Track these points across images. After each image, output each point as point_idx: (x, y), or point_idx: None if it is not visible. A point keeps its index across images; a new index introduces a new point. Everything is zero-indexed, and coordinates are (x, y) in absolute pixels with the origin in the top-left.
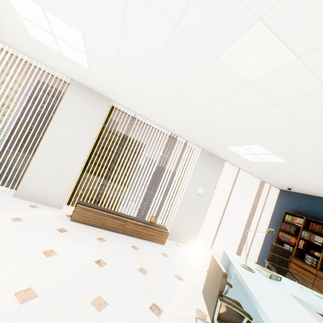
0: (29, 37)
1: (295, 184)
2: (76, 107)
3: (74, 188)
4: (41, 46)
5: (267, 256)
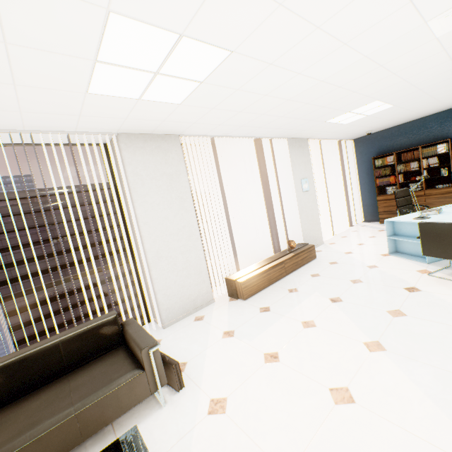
0: (77, 95)
1: (379, 125)
2: (149, 173)
3: None
4: (96, 101)
5: (372, 209)
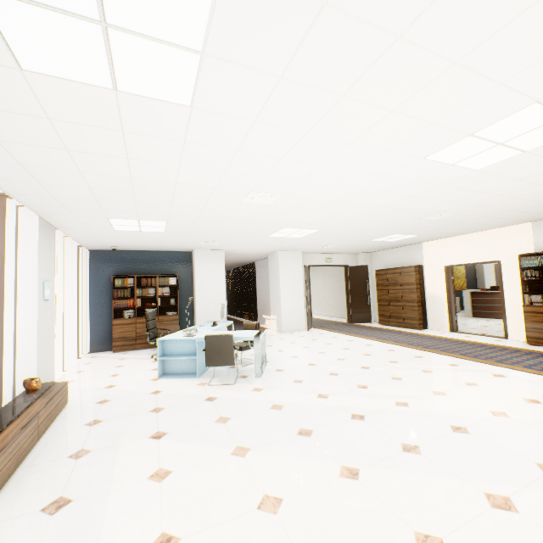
0: None
1: (131, 244)
2: None
3: None
4: None
5: (102, 335)
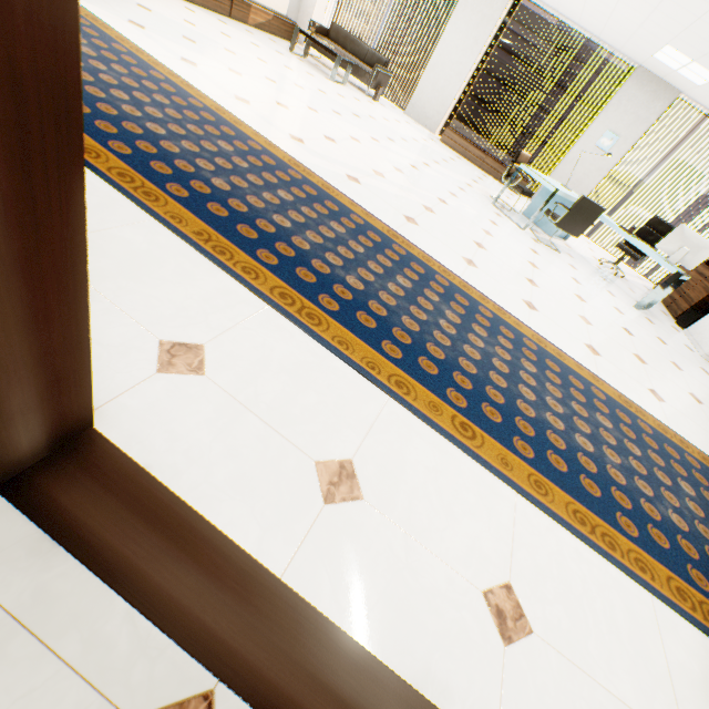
0: None
1: None
2: (473, 5)
3: (450, 117)
4: None
5: None
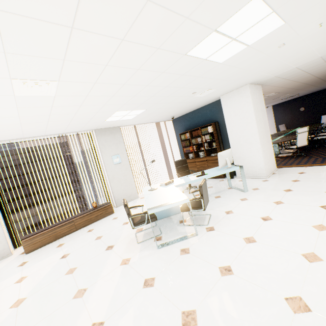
0: None
1: (171, 114)
2: None
3: (10, 233)
4: None
5: None
